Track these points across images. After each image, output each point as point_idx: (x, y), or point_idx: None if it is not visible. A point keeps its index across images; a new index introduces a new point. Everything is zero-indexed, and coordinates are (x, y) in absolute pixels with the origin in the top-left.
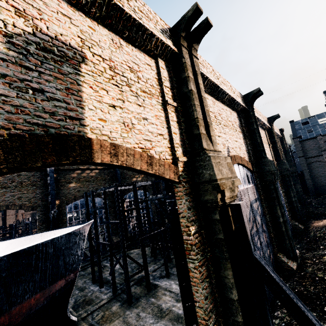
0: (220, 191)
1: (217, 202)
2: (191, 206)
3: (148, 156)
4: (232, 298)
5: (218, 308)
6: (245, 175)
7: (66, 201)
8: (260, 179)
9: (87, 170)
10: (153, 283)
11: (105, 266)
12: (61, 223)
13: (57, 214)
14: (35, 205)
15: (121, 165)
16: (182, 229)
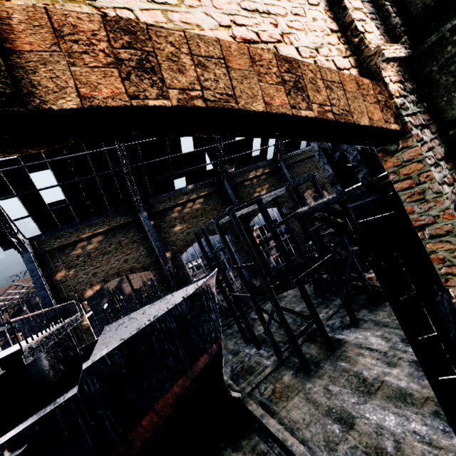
0: None
1: None
2: None
3: (279, 58)
4: None
5: None
6: None
7: (178, 250)
8: None
9: (188, 203)
10: (333, 338)
11: (255, 319)
12: (183, 278)
13: (174, 269)
14: (146, 264)
15: (187, 107)
16: (439, 272)
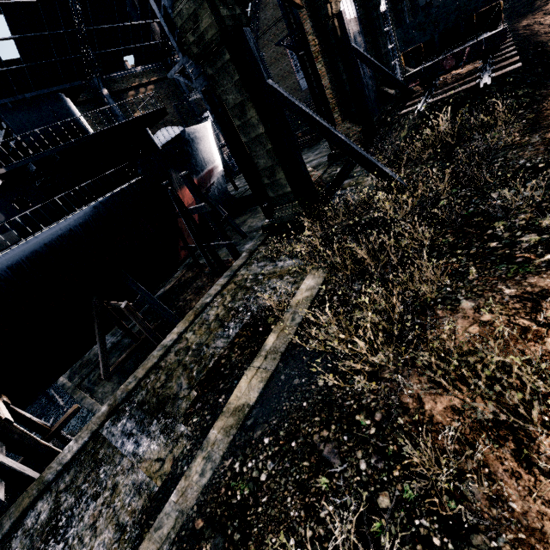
0: (329, 5)
1: (328, 15)
2: (313, 26)
3: None
4: (343, 79)
5: (337, 90)
6: (348, 6)
7: None
8: (362, 8)
9: (140, 88)
10: None
11: None
12: None
13: None
14: None
15: None
16: (310, 45)
